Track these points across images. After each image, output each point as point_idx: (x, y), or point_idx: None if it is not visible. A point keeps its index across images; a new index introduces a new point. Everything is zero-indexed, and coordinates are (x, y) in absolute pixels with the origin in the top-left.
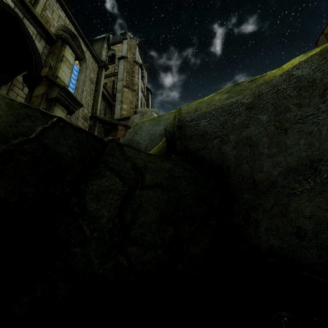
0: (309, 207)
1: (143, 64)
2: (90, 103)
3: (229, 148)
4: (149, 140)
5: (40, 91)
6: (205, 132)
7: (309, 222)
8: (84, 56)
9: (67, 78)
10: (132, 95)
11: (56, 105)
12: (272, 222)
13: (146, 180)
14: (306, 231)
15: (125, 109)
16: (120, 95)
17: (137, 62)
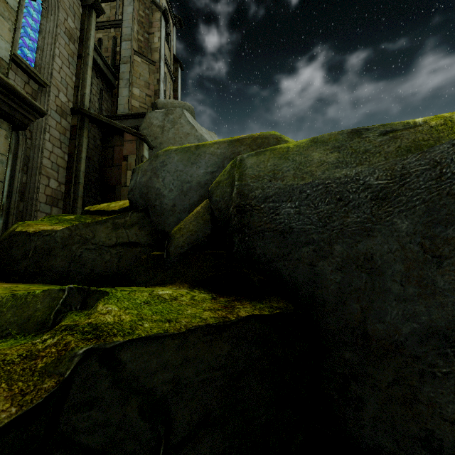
0: (454, 405)
1: (168, 10)
2: (70, 82)
3: (329, 268)
4: (180, 191)
5: None
6: (288, 229)
7: (450, 428)
8: None
9: (3, 43)
10: (149, 71)
11: None
12: (386, 409)
13: (176, 428)
14: (443, 443)
15: (136, 97)
16: (128, 69)
17: (157, 5)
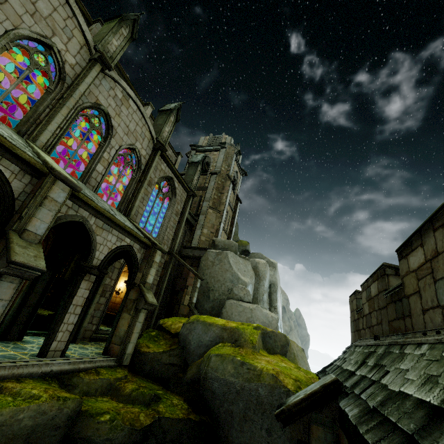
0: None
1: (238, 170)
2: (171, 237)
3: (222, 411)
4: (197, 345)
5: (133, 296)
6: (215, 392)
7: None
8: (175, 192)
9: (152, 278)
10: (216, 217)
11: (141, 311)
12: None
13: (166, 438)
14: None
15: (205, 234)
16: (203, 218)
17: (229, 177)
